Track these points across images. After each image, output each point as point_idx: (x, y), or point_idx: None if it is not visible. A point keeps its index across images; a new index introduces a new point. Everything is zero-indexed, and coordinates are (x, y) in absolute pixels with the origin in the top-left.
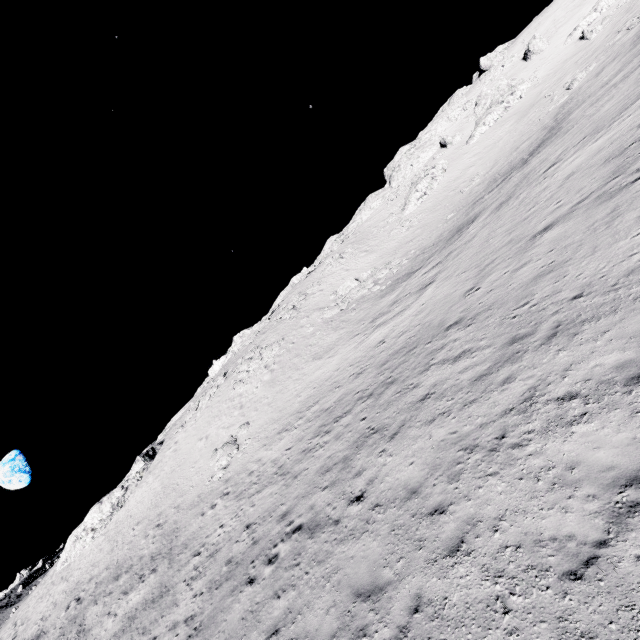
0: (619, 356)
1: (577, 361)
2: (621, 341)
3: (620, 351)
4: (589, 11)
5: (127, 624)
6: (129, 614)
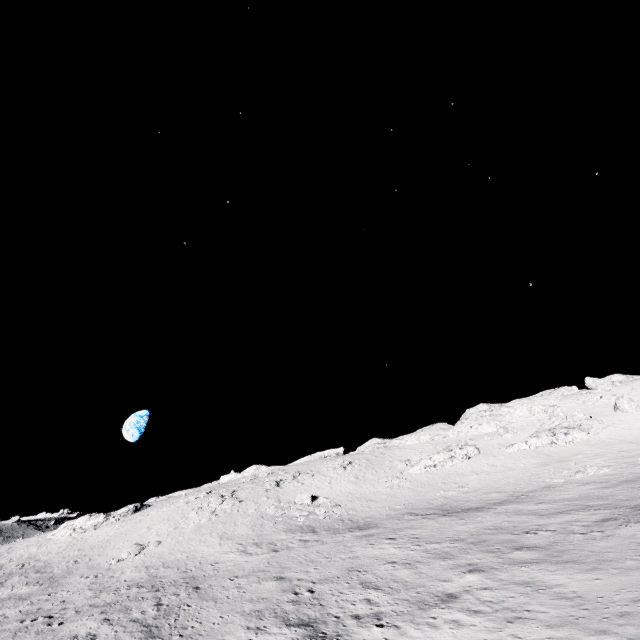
0: None
1: (118, 638)
2: None
3: None
4: None
5: (7, 598)
6: (13, 595)
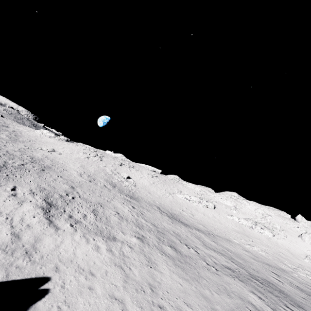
0: None
1: None
2: None
3: None
4: None
5: None
6: None
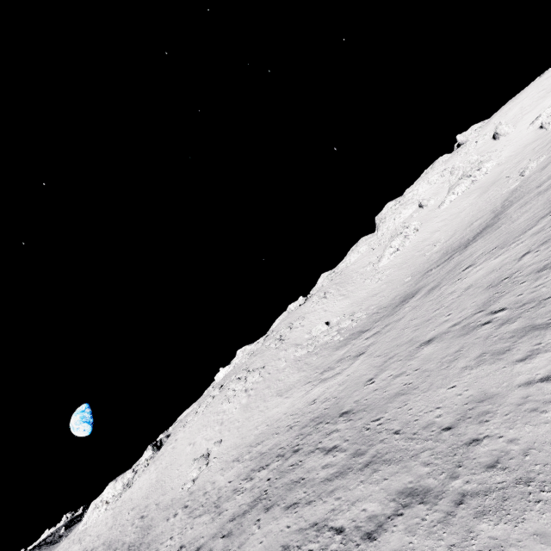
0: (375, 508)
1: (360, 499)
2: (384, 494)
3: (378, 503)
4: (550, 104)
5: None
6: None
